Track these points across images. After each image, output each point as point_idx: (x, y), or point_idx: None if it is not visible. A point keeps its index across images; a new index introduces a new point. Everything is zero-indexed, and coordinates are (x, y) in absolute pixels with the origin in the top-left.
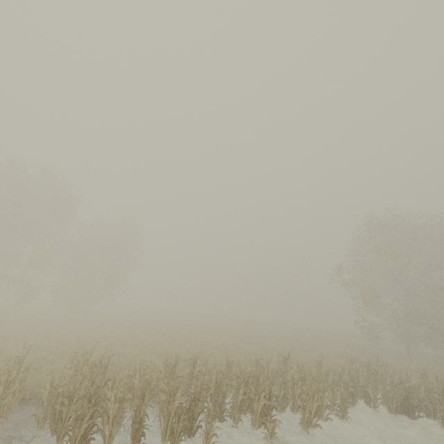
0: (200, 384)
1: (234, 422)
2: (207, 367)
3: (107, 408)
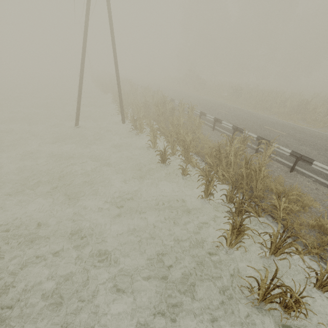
0: None
1: None
2: None
3: None
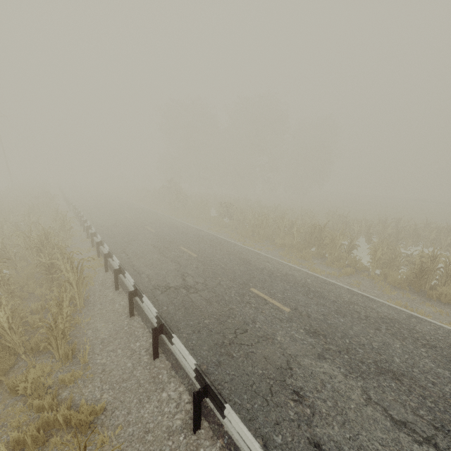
0: (402, 230)
1: (426, 248)
2: (408, 222)
3: (351, 231)
